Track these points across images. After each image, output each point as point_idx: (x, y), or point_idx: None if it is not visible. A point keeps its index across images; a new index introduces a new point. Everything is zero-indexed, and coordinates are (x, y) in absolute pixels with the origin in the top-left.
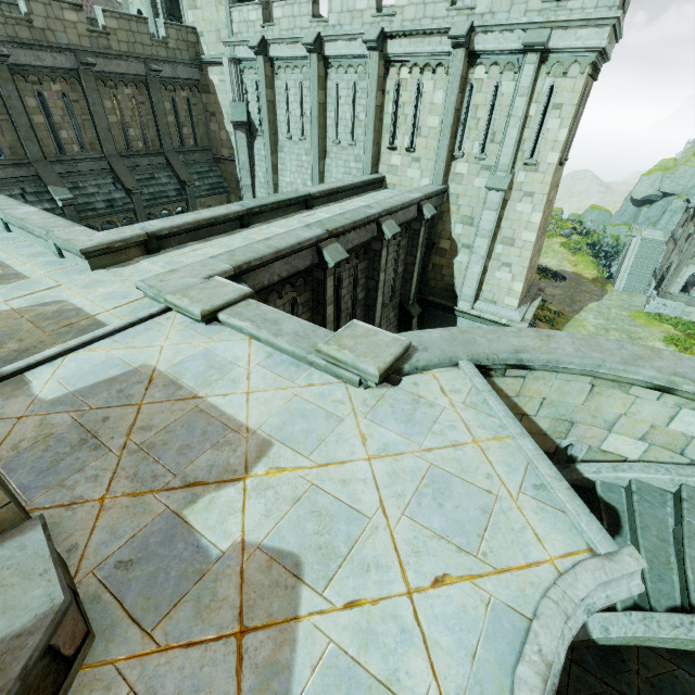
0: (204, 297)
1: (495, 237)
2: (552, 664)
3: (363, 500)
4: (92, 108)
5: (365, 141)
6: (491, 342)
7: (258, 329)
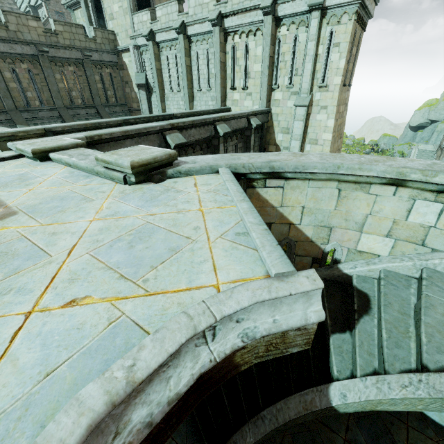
0: (44, 144)
1: (304, 139)
2: (137, 381)
3: (58, 244)
4: (47, 78)
5: (215, 86)
6: (251, 158)
7: (70, 158)
